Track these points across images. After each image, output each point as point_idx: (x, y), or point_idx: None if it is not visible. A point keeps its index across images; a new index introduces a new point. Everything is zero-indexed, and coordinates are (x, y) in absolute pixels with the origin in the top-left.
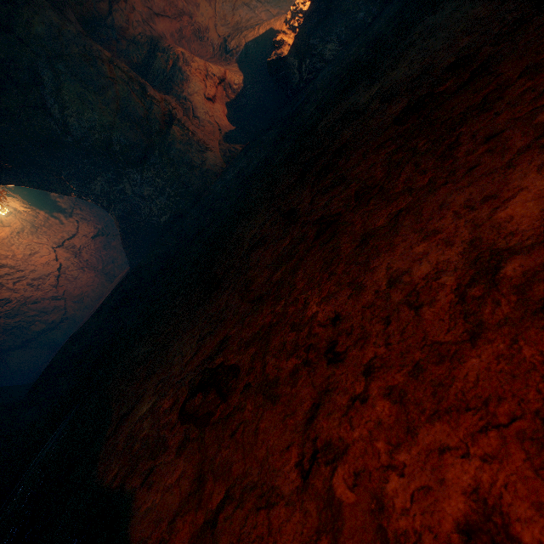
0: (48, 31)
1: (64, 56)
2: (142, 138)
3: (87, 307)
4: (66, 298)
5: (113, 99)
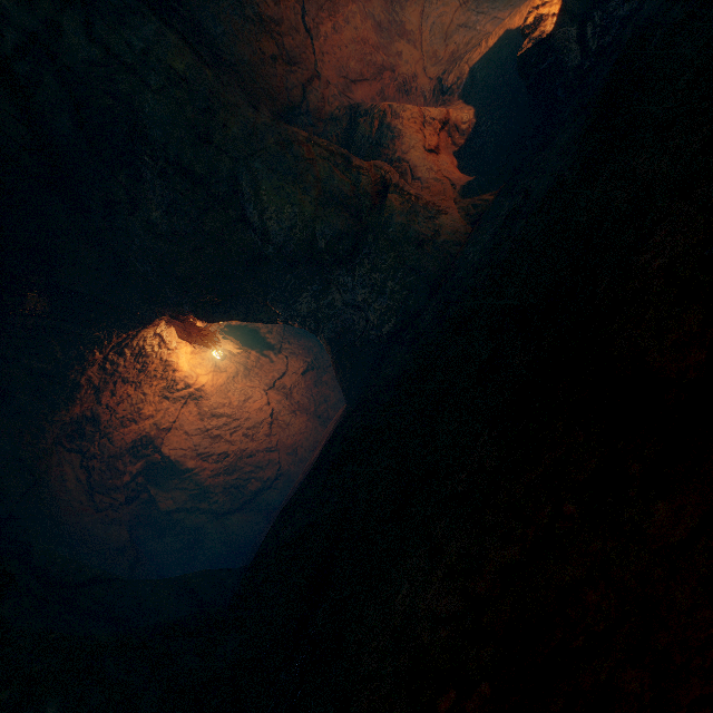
0: (243, 130)
1: (259, 151)
2: (350, 223)
3: (301, 460)
4: (280, 450)
5: (313, 185)
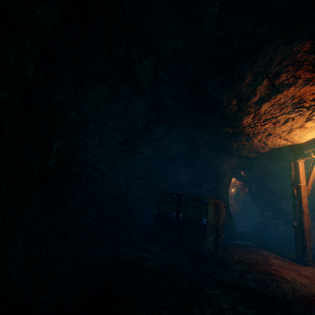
0: None
1: None
2: None
3: None
4: None
5: None
